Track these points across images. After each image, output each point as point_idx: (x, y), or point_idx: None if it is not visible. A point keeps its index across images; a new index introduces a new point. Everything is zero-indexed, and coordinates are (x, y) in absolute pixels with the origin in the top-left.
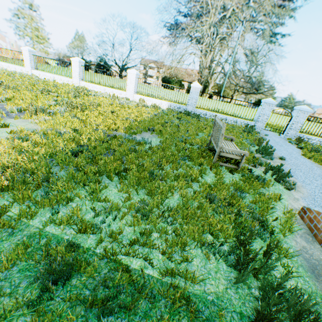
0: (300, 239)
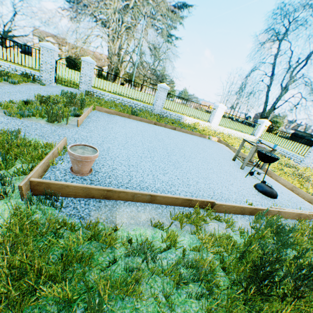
0: None
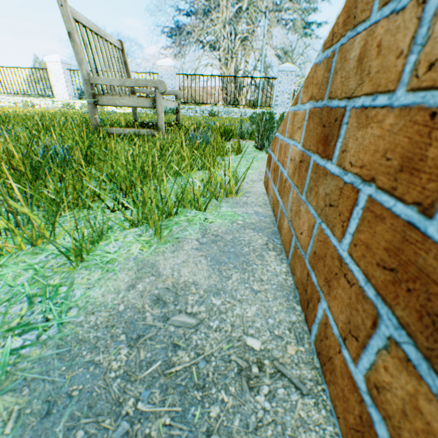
0: (195, 254)
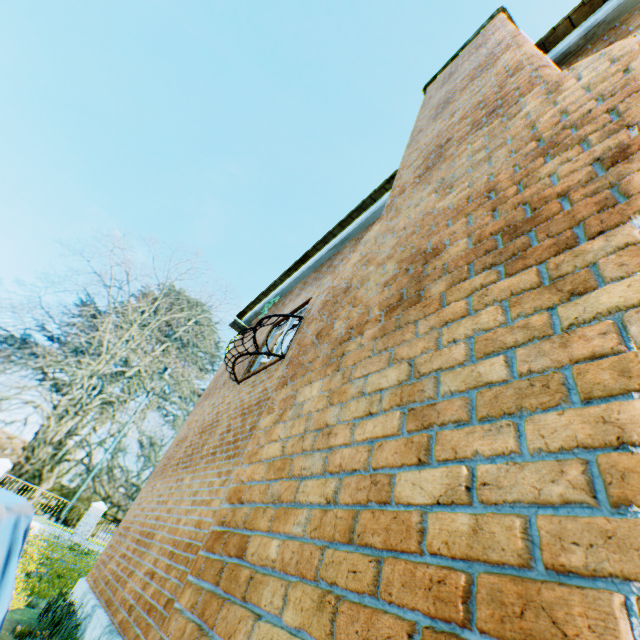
0: None
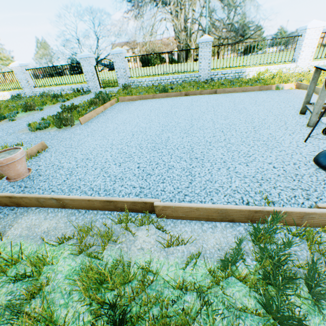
0: None
